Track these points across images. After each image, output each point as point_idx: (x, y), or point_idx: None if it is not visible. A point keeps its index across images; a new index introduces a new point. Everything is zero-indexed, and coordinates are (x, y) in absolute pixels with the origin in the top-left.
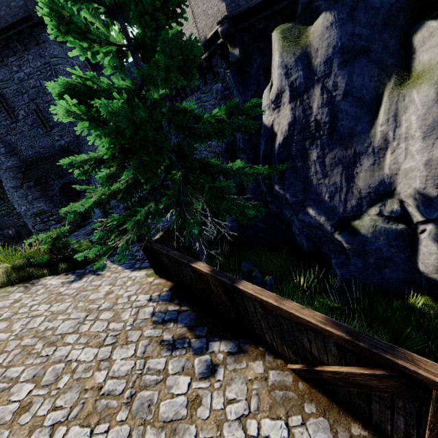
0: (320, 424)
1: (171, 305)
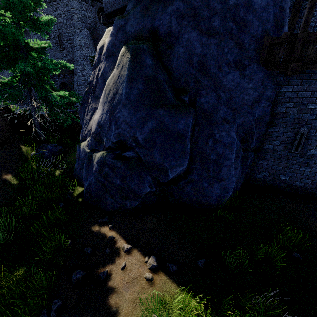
0: None
1: None
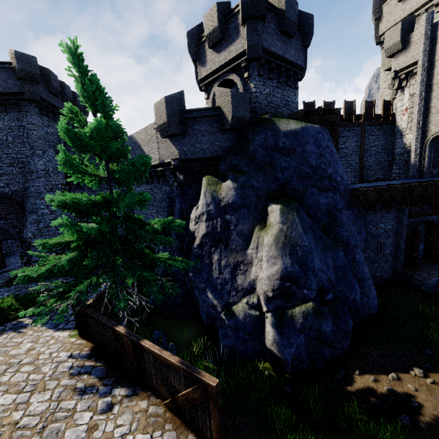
0: (171, 435)
1: (88, 361)
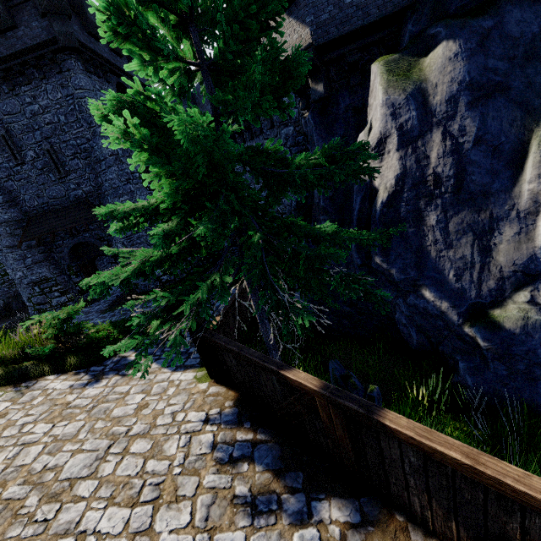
0: None
1: (240, 431)
